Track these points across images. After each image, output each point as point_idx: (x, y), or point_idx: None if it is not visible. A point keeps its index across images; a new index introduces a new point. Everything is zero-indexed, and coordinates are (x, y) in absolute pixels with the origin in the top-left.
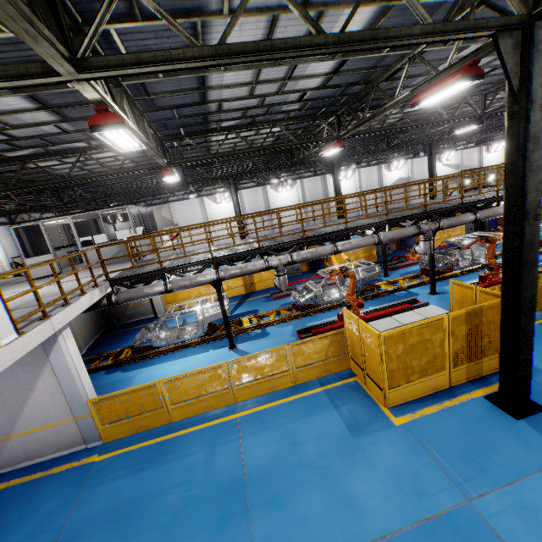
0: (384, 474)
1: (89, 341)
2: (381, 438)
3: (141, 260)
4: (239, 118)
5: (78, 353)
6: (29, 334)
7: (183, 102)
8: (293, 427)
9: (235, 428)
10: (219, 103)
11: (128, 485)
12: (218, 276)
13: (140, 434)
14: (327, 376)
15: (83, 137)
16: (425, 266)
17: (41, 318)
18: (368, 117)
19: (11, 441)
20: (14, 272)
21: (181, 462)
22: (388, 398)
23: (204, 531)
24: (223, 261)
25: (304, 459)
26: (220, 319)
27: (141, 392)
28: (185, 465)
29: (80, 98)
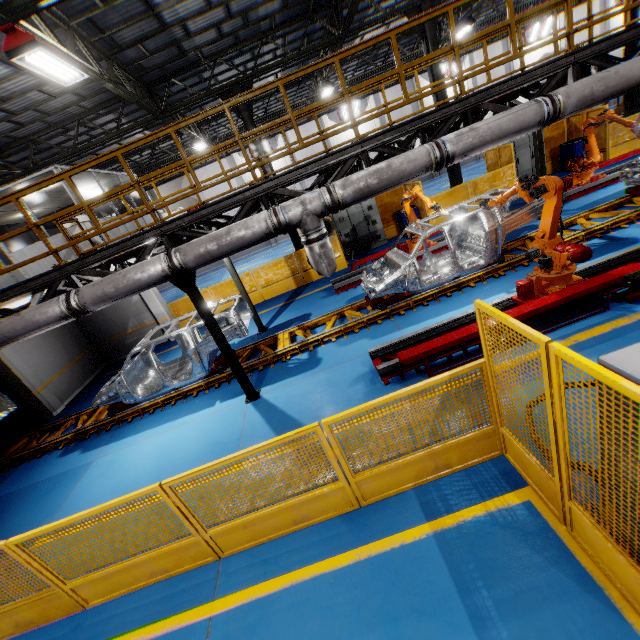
0: None
1: (71, 392)
2: None
3: None
4: None
5: None
6: None
7: None
8: None
9: None
10: None
11: None
12: (171, 264)
13: (20, 637)
14: (441, 481)
15: None
16: (638, 179)
17: None
18: None
19: None
20: None
21: None
22: None
23: None
24: (183, 229)
25: None
26: (249, 338)
27: None
28: None
29: None
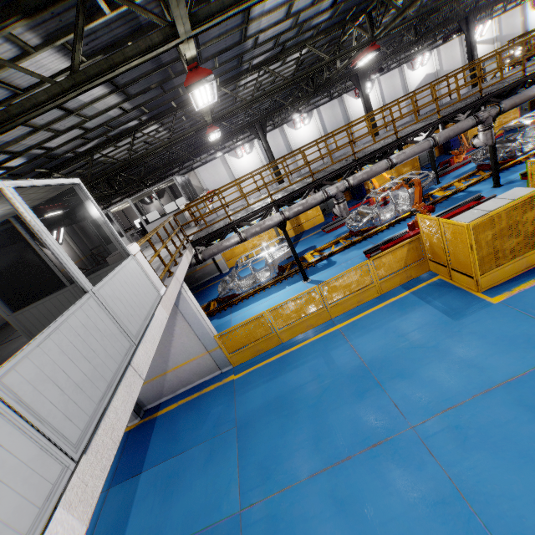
0: (495, 340)
1: None
2: (482, 315)
3: (199, 224)
4: (270, 49)
5: (196, 302)
6: (170, 287)
7: (224, 47)
8: (393, 324)
9: (340, 336)
10: (257, 37)
11: (270, 388)
12: (284, 216)
13: (259, 356)
14: (409, 281)
15: (136, 114)
16: (481, 161)
17: (169, 275)
18: (411, 2)
19: (167, 375)
20: (143, 240)
21: (305, 366)
22: (480, 284)
23: (349, 403)
24: (283, 202)
25: (414, 344)
26: (282, 262)
27: (253, 323)
28: (310, 367)
29: (143, 70)
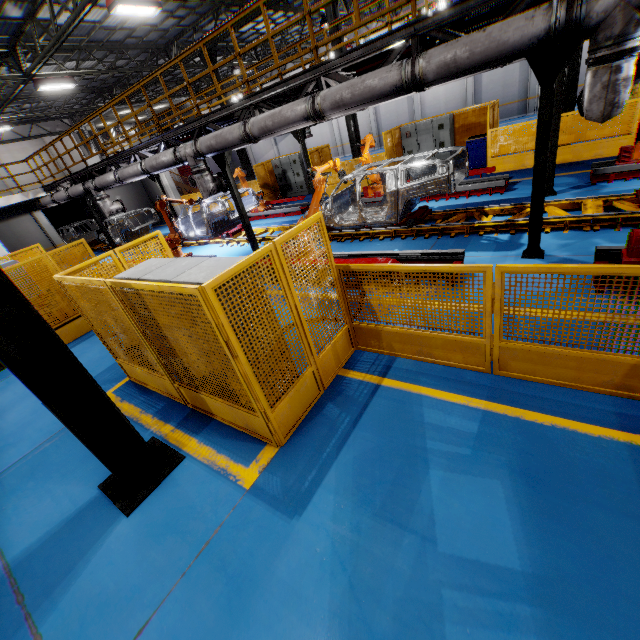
0: None
1: None
2: None
3: None
4: None
5: None
6: None
7: None
8: None
9: None
10: None
11: None
12: (67, 194)
13: None
14: None
15: None
16: None
17: None
18: None
19: None
20: None
21: None
22: None
23: None
24: (76, 179)
25: None
26: None
27: None
28: None
29: None
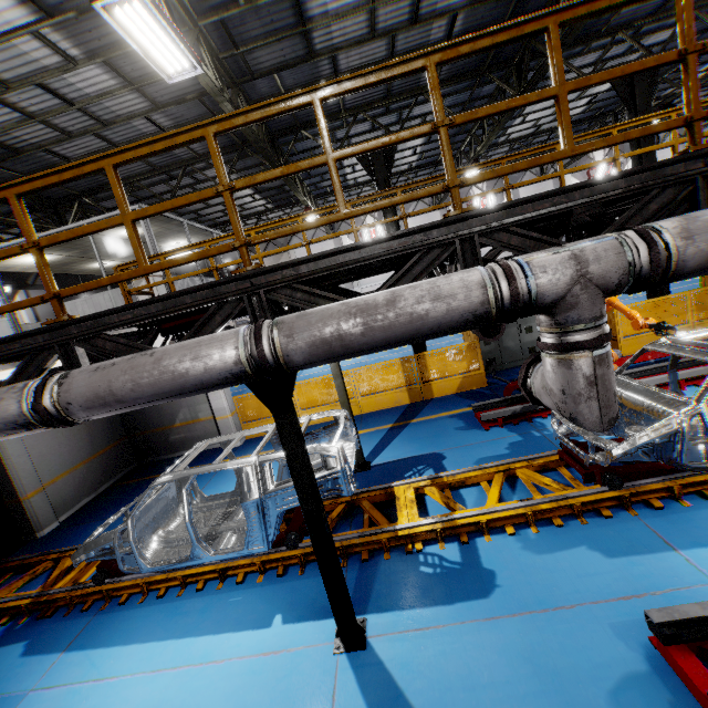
0: None
1: (76, 500)
2: None
3: None
4: None
5: None
6: None
7: None
8: None
9: None
10: None
11: None
12: (257, 350)
13: None
14: None
15: None
16: None
17: None
18: None
19: None
20: None
21: None
22: None
23: None
24: (293, 286)
25: None
26: None
27: None
28: None
29: None
